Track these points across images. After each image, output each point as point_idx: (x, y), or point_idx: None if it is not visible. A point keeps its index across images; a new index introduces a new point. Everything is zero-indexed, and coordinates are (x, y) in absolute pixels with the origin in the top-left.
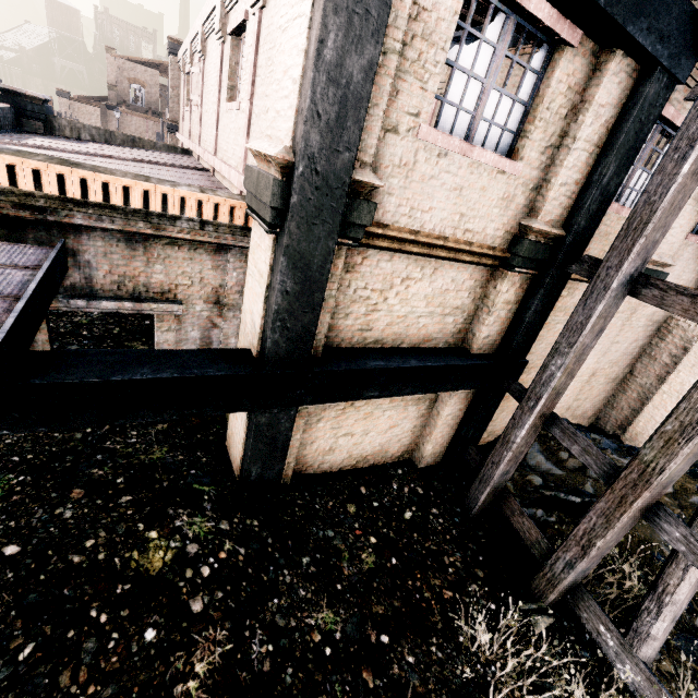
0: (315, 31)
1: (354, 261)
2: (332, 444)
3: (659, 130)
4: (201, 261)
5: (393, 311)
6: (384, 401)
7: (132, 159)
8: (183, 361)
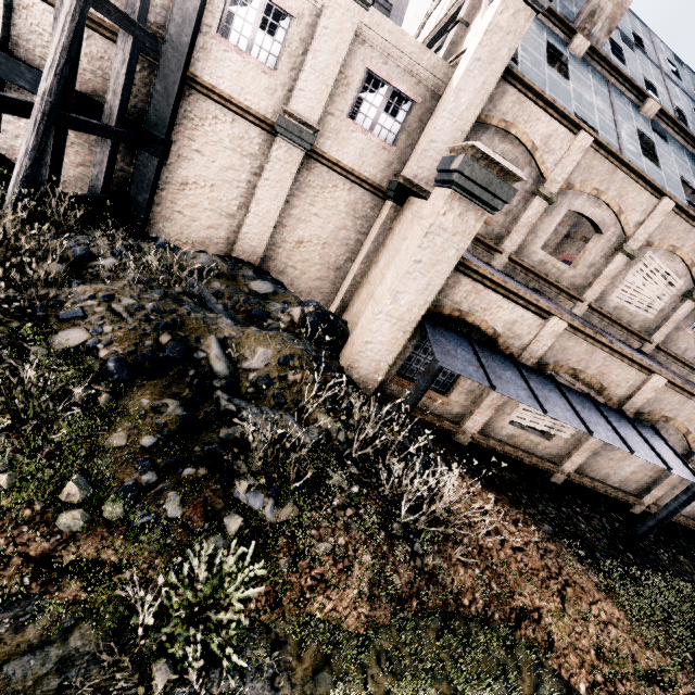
0: None
1: (28, 3)
2: None
3: (264, 3)
4: None
5: None
6: (70, 134)
7: None
8: None
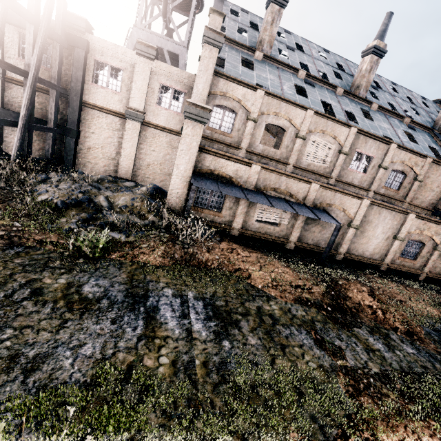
0: None
1: (11, 87)
2: None
3: (110, 67)
4: None
5: None
6: (34, 136)
7: None
8: None
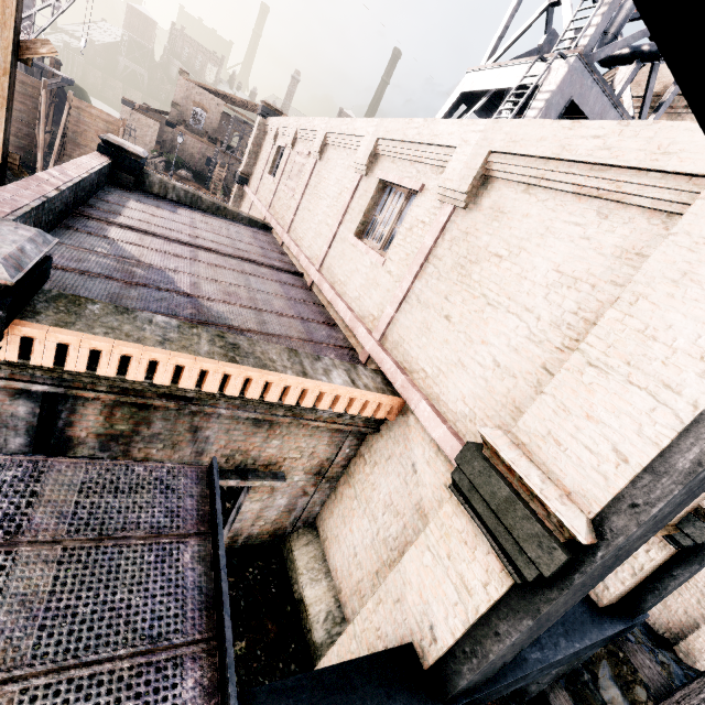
0: (699, 451)
1: None
2: None
3: None
4: (319, 437)
5: None
6: None
7: (232, 255)
8: (360, 698)
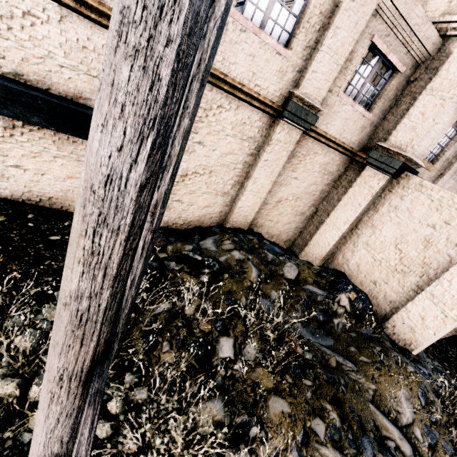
0: None
1: None
2: (3, 171)
3: None
4: None
5: (25, 47)
6: (51, 147)
7: None
8: None
